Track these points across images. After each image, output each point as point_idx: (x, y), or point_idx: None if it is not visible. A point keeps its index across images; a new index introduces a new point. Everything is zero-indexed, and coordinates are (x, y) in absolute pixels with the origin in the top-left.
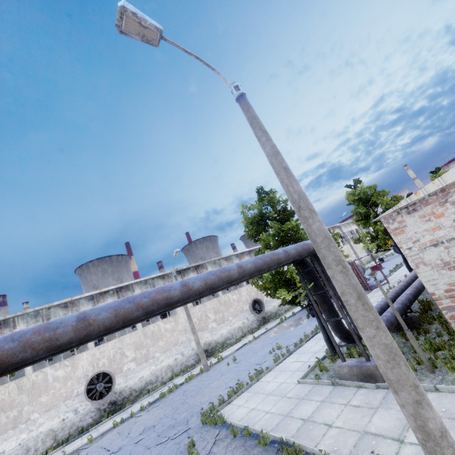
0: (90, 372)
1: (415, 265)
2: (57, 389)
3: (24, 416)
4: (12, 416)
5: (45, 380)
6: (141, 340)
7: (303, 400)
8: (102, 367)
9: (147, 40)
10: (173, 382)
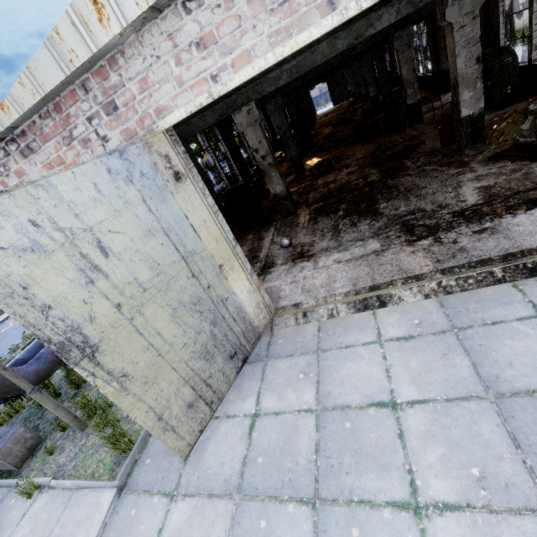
0: None
1: None
2: None
3: None
4: None
5: None
6: None
7: None
8: None
9: None
10: None
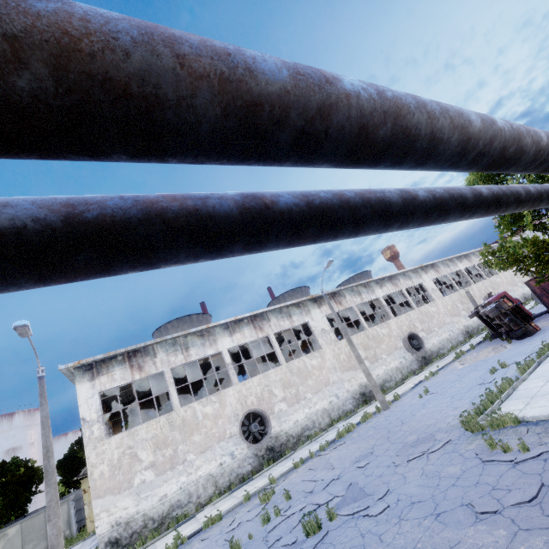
0: (239, 410)
1: None
2: (209, 428)
3: (180, 456)
4: (168, 455)
5: (195, 417)
6: (287, 377)
7: None
8: (251, 406)
9: None
10: (335, 427)
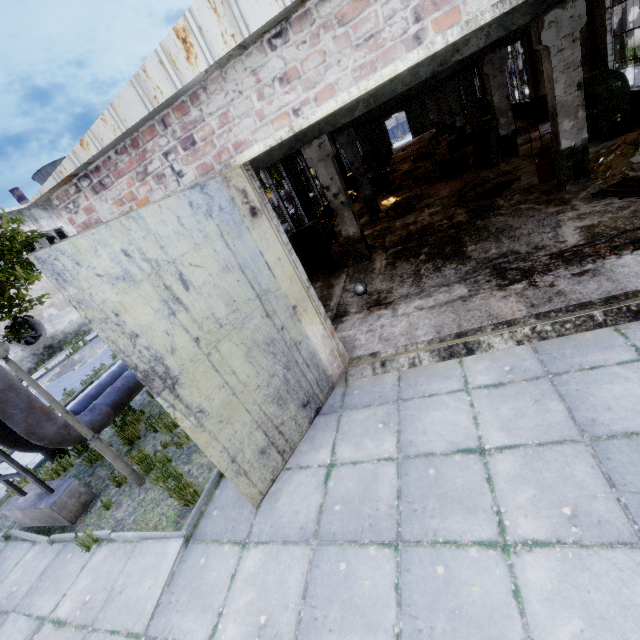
0: None
1: None
2: None
3: None
4: None
5: None
6: None
7: None
8: None
9: None
10: None
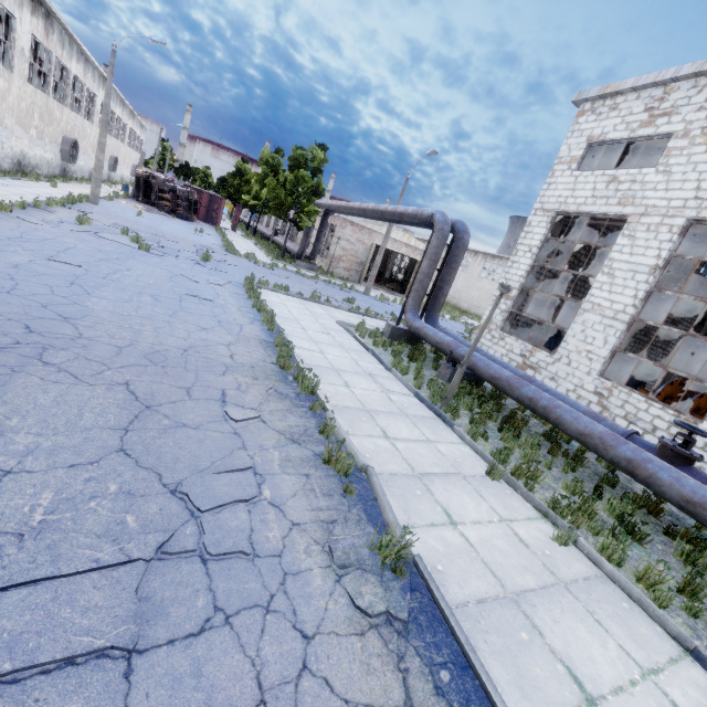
0: None
1: (336, 243)
2: None
3: None
4: None
5: None
6: None
7: (289, 268)
8: None
9: (429, 155)
10: (8, 181)
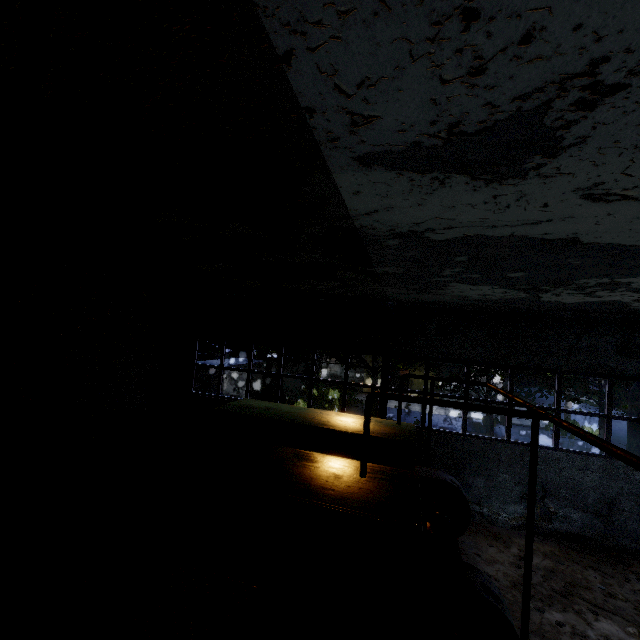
0: None
1: None
2: None
3: None
4: None
5: None
6: None
7: None
8: None
9: None
10: None
